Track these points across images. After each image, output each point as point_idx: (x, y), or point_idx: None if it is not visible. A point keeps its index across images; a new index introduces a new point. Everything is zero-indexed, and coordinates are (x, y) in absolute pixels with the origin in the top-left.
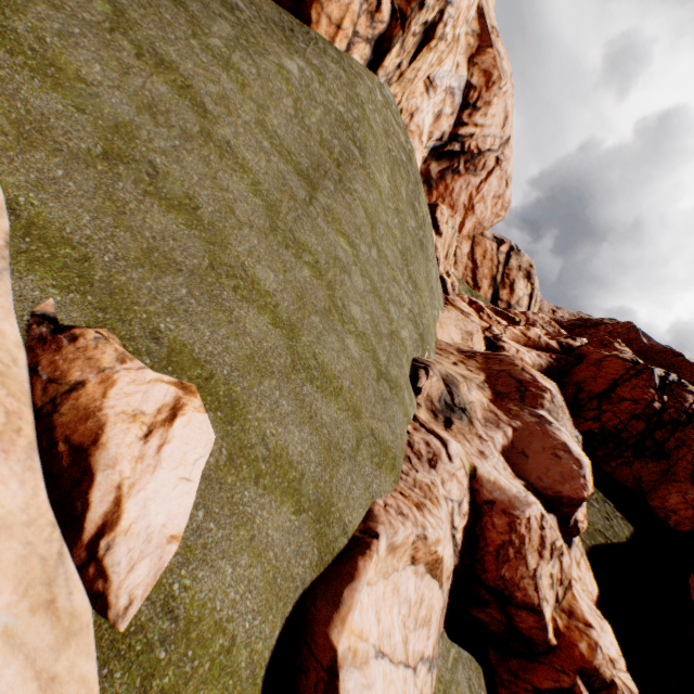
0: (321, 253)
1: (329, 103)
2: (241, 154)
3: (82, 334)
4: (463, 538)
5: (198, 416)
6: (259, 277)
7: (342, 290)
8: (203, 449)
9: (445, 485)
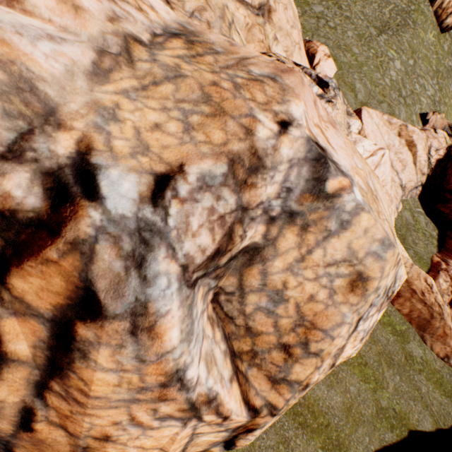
0: (379, 52)
1: (396, 5)
2: (351, 20)
3: (313, 42)
4: (436, 165)
5: (333, 63)
6: (352, 49)
7: (386, 65)
8: (333, 69)
9: (428, 139)
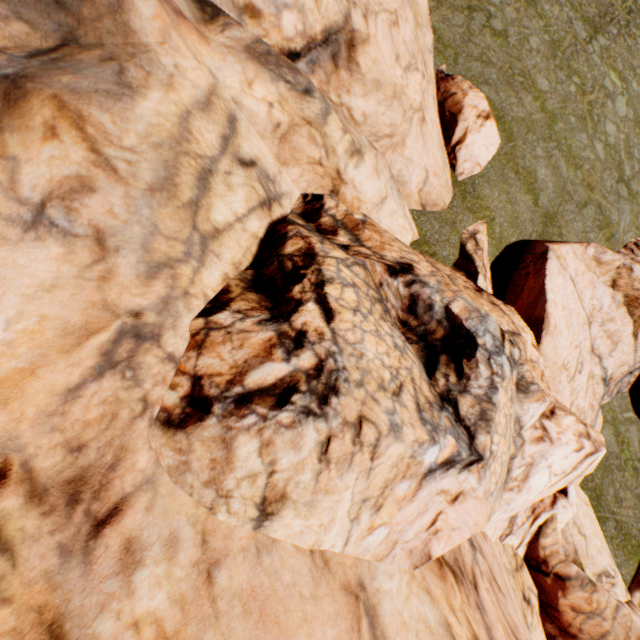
0: (588, 79)
1: None
2: (540, 7)
3: (455, 78)
4: None
5: (495, 128)
6: (537, 81)
7: (600, 110)
8: (494, 143)
9: None
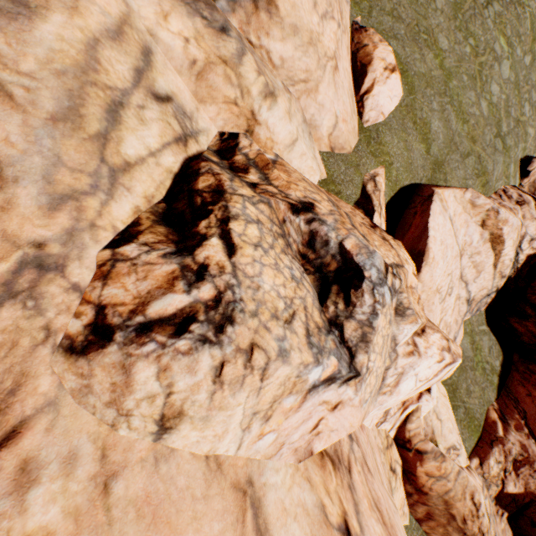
0: (482, 42)
1: None
2: None
3: (368, 30)
4: (524, 263)
5: (399, 81)
6: (439, 40)
7: (488, 71)
8: (397, 95)
9: (524, 220)
